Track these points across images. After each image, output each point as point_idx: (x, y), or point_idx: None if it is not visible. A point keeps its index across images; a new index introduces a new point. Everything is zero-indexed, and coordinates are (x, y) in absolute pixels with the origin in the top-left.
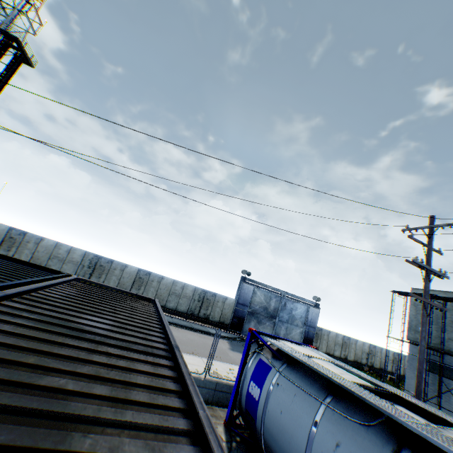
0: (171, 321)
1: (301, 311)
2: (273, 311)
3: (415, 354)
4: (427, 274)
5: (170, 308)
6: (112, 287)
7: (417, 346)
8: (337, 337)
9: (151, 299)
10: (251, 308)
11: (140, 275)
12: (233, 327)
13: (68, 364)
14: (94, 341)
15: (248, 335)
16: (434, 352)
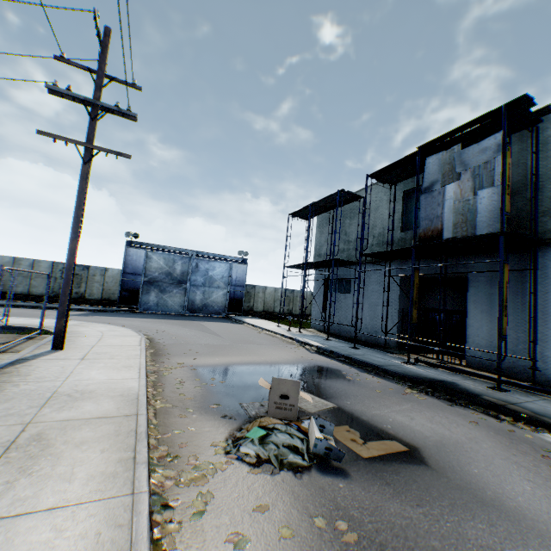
0: (1, 303)
1: (221, 270)
2: (181, 276)
3: (319, 279)
4: (92, 109)
5: (21, 294)
6: None
7: (320, 271)
8: (277, 293)
9: None
10: (148, 277)
11: None
12: (124, 302)
13: None
14: None
15: None
16: (330, 270)
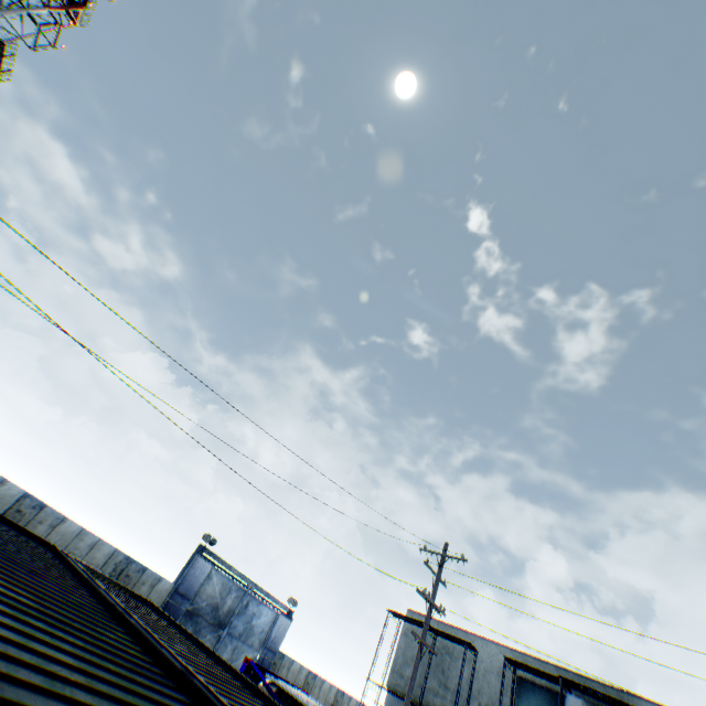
0: None
1: (266, 619)
2: (225, 614)
3: None
4: (431, 608)
5: None
6: (107, 575)
7: (396, 696)
8: (301, 673)
9: (147, 600)
10: (194, 604)
11: (23, 506)
12: None
13: (237, 697)
14: (213, 675)
15: (243, 666)
16: (412, 705)
